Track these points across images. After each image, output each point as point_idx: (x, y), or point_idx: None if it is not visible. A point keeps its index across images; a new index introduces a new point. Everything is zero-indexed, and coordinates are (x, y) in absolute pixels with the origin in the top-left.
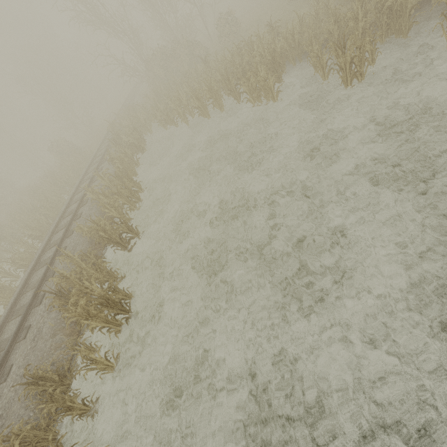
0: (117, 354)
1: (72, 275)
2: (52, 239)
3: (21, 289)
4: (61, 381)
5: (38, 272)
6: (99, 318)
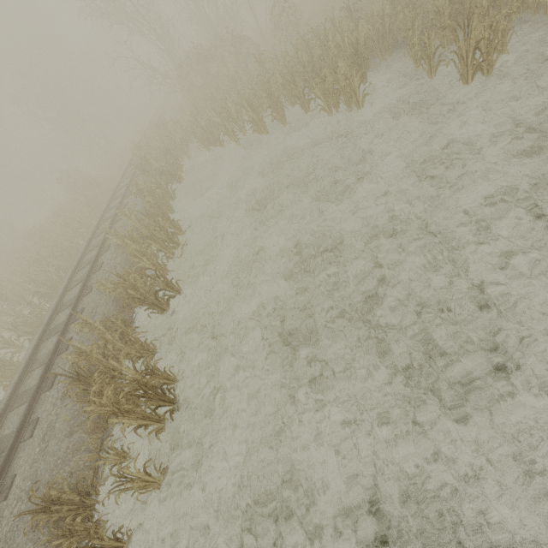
0: (160, 464)
1: (94, 350)
2: (65, 298)
3: (25, 366)
4: (82, 502)
5: (48, 342)
6: (133, 413)
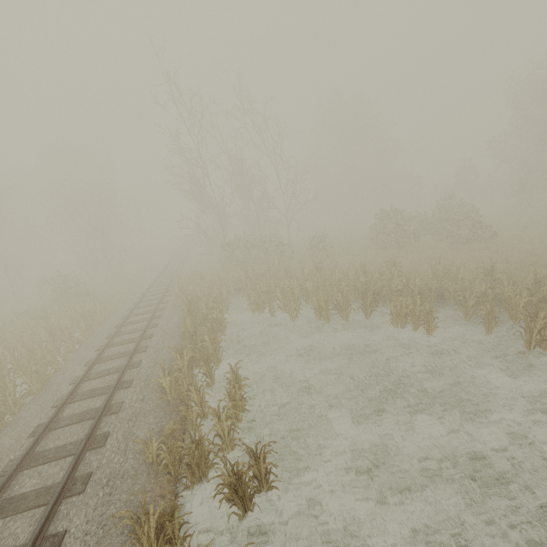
0: None
1: None
2: (39, 443)
3: None
4: None
5: None
6: None
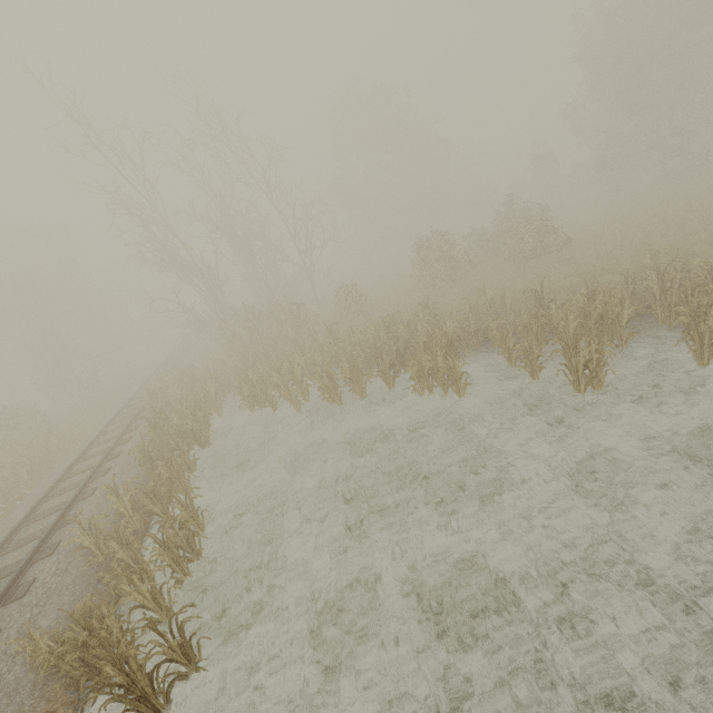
0: None
1: None
2: None
3: None
4: None
5: None
6: None
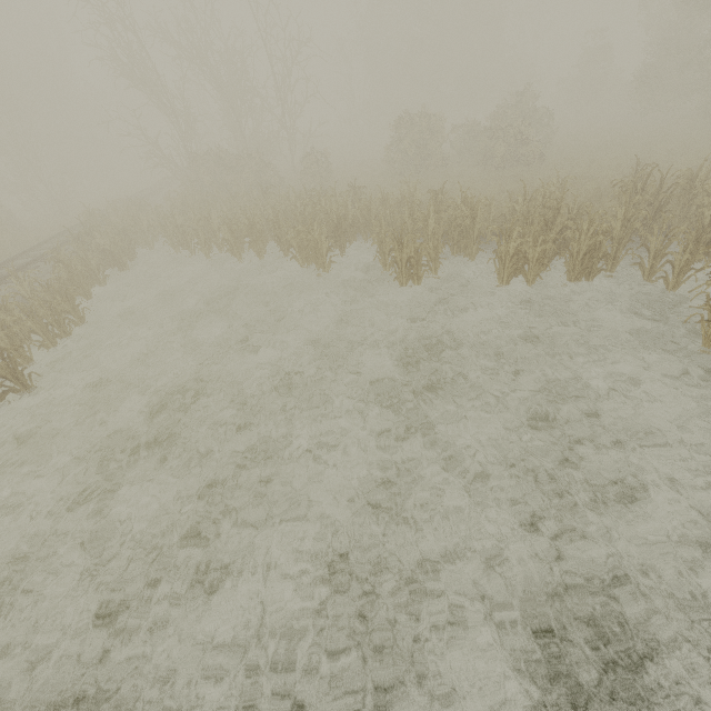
0: None
1: None
2: None
3: None
4: None
5: None
6: None
